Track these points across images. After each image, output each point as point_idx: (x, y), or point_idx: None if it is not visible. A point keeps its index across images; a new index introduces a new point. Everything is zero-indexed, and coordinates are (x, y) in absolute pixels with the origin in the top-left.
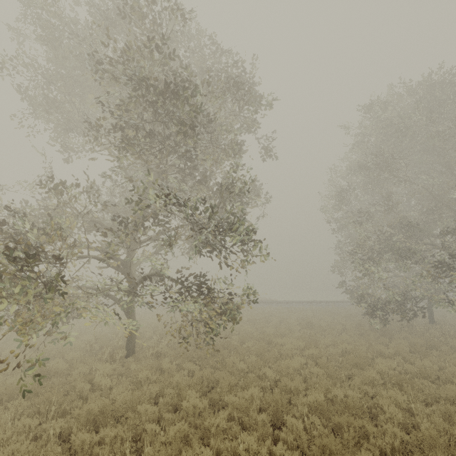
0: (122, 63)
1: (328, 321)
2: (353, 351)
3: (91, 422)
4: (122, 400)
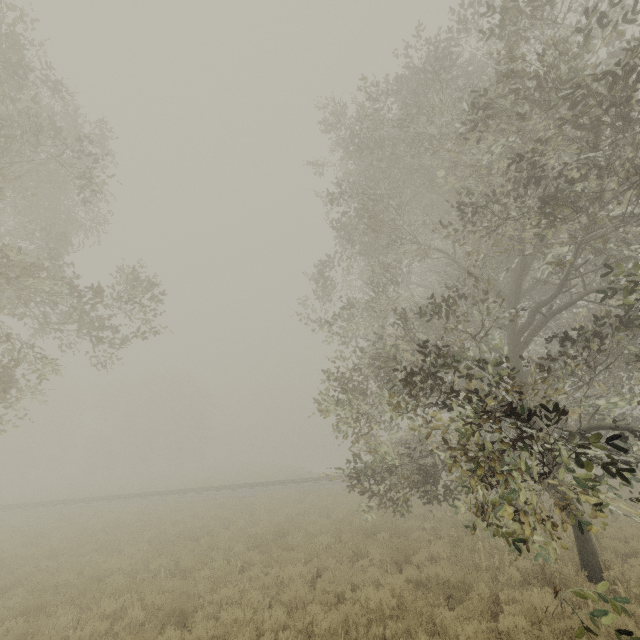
0: None
1: (323, 524)
2: (233, 635)
3: None
4: None
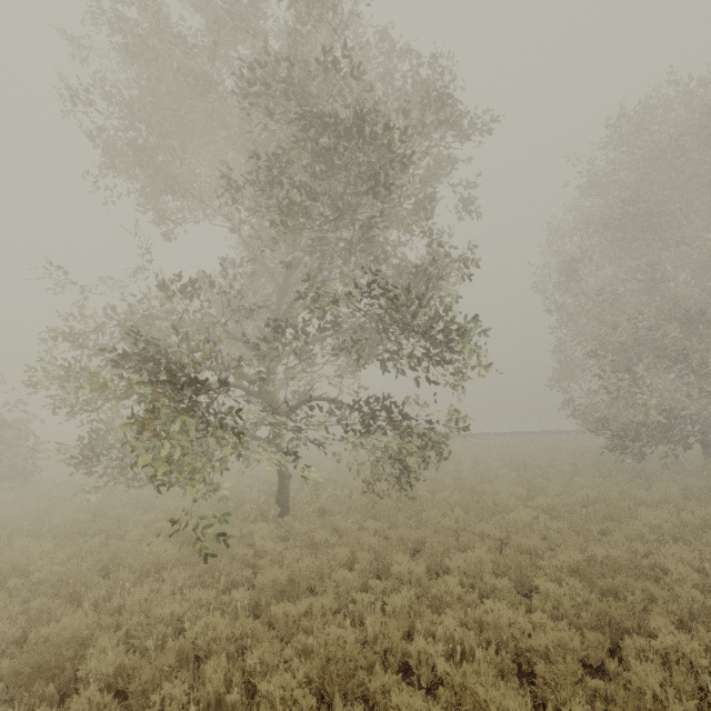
0: (282, 92)
1: (549, 460)
2: (601, 499)
3: (279, 592)
4: (306, 567)
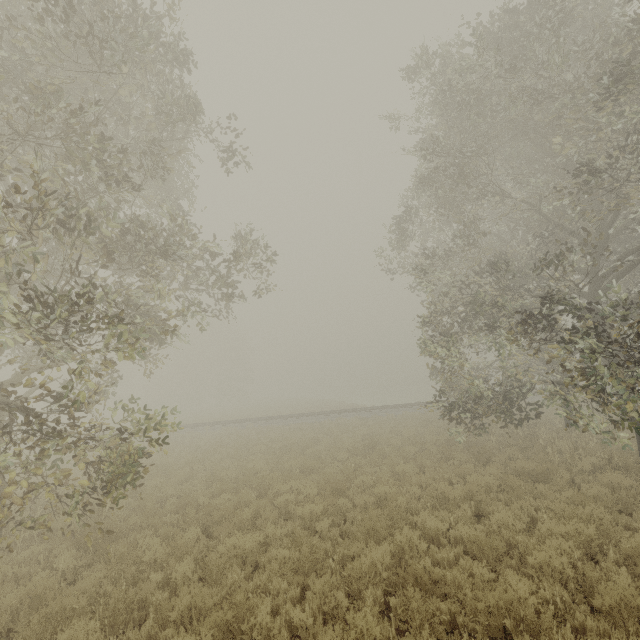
0: None
1: (403, 439)
2: (392, 499)
3: None
4: None
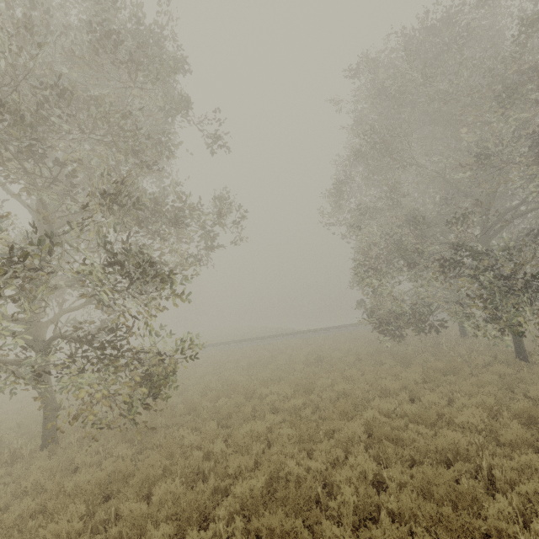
0: None
1: (342, 352)
2: (350, 393)
3: None
4: None
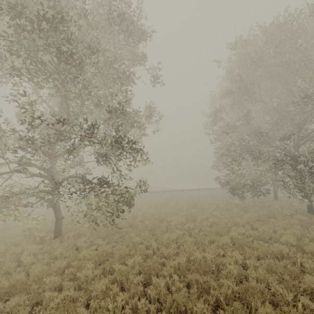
0: None
1: (208, 202)
2: (218, 223)
3: (4, 293)
4: (36, 273)
